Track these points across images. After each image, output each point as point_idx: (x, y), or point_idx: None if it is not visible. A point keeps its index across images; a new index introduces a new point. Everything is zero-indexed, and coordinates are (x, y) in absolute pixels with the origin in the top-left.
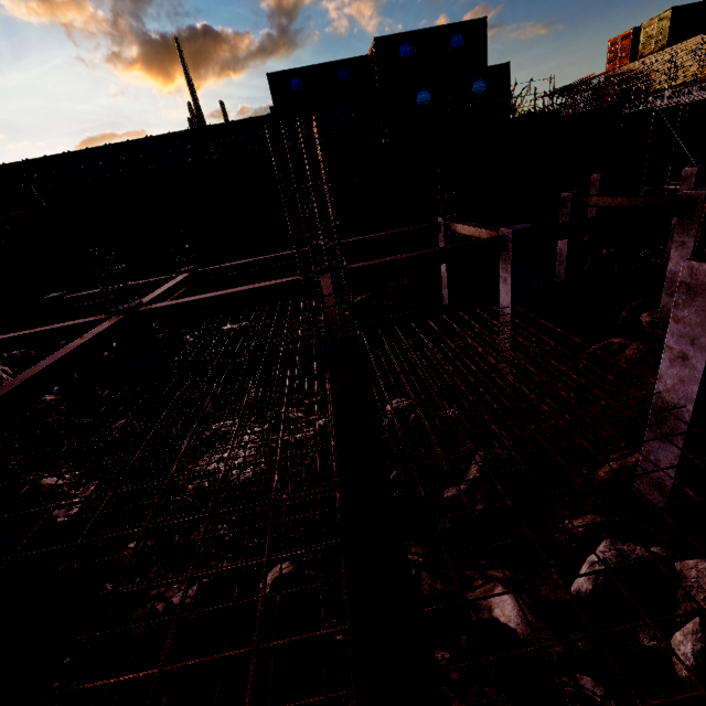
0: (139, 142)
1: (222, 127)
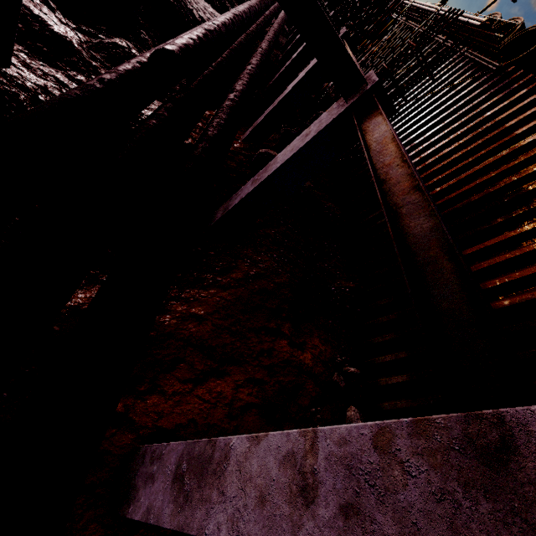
0: None
1: None
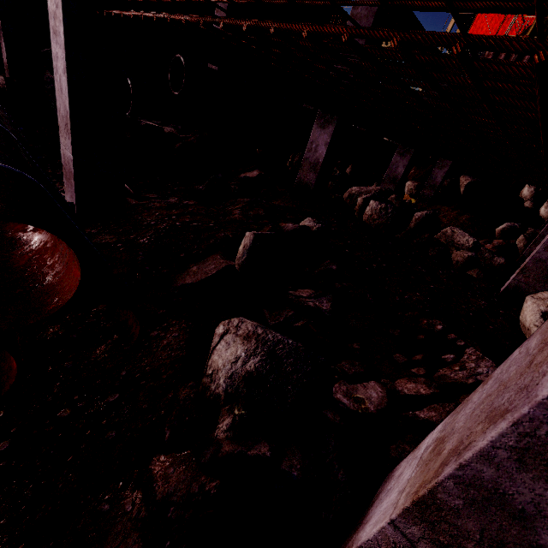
0: None
1: None
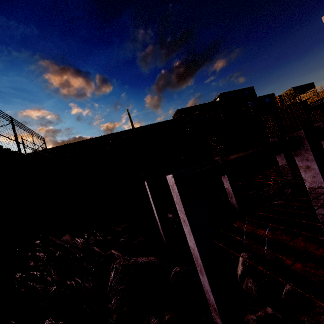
0: (145, 127)
1: (179, 118)
